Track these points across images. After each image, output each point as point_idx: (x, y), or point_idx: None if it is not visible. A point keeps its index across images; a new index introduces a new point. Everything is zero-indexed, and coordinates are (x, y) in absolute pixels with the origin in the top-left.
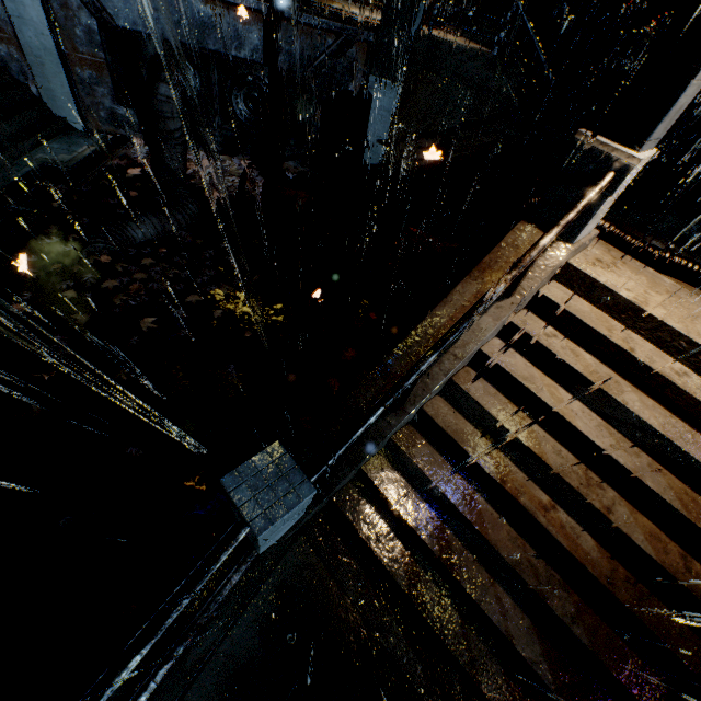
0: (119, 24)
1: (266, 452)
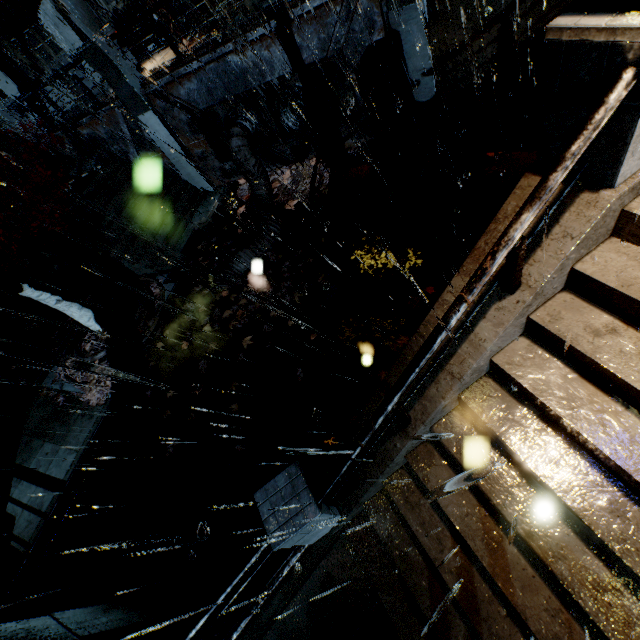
0: (201, 108)
1: (285, 473)
